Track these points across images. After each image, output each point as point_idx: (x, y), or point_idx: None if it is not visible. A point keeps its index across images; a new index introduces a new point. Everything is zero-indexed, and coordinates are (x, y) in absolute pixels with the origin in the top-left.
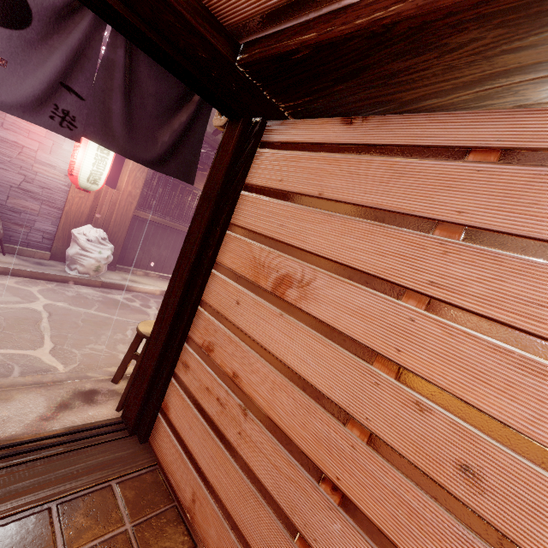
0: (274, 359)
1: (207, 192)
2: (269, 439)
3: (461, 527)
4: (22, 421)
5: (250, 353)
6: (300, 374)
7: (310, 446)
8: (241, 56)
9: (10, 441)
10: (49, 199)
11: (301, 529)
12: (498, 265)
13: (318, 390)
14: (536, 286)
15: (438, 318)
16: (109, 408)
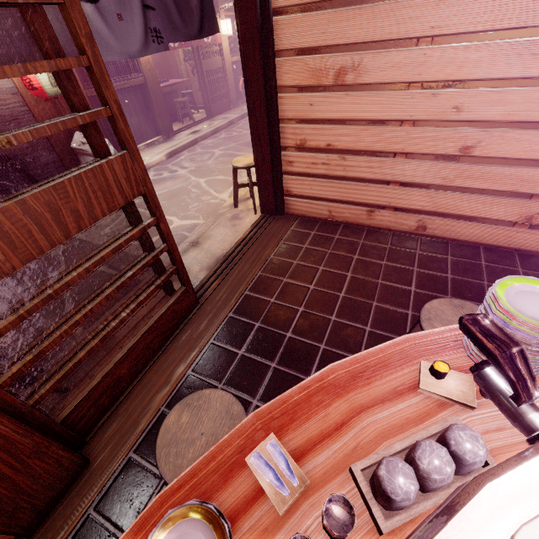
0: (351, 121)
1: (246, 34)
2: (362, 159)
3: (455, 130)
4: (230, 236)
5: (334, 128)
6: (370, 119)
7: (385, 147)
8: None
9: (240, 240)
10: None
11: (391, 179)
12: (464, 0)
13: (383, 120)
14: (481, 5)
15: (438, 46)
16: (251, 216)
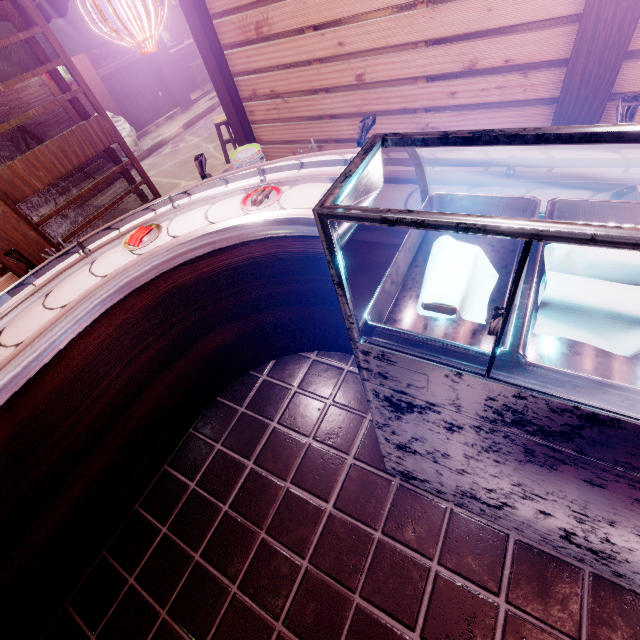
0: (279, 67)
1: (185, 6)
2: (298, 100)
3: (347, 62)
4: None
5: (270, 75)
6: (290, 63)
7: (309, 86)
8: None
9: None
10: (53, 118)
11: (323, 114)
12: None
13: (299, 62)
14: None
15: None
16: None
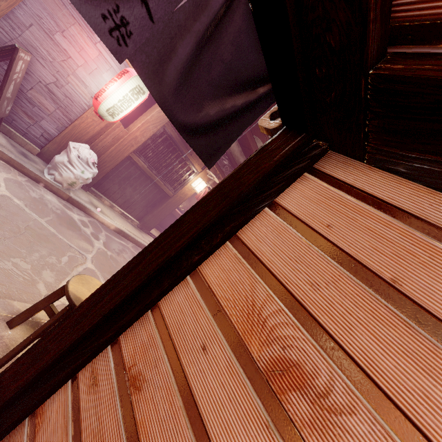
0: None
1: (226, 187)
2: None
3: None
4: None
5: None
6: None
7: None
8: (388, 65)
9: None
10: (66, 108)
11: None
12: None
13: None
14: None
15: None
16: None
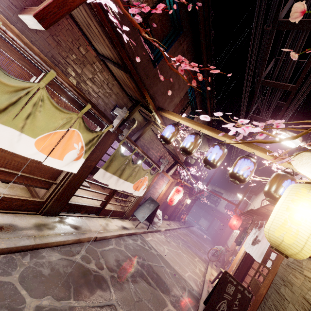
0: None
1: None
2: None
3: None
4: None
5: None
6: None
7: None
8: None
9: None
10: None
11: None
12: None
13: None
14: None
15: None
16: None
